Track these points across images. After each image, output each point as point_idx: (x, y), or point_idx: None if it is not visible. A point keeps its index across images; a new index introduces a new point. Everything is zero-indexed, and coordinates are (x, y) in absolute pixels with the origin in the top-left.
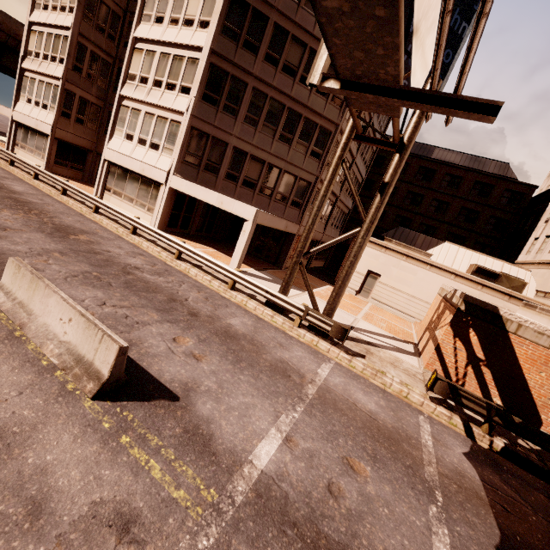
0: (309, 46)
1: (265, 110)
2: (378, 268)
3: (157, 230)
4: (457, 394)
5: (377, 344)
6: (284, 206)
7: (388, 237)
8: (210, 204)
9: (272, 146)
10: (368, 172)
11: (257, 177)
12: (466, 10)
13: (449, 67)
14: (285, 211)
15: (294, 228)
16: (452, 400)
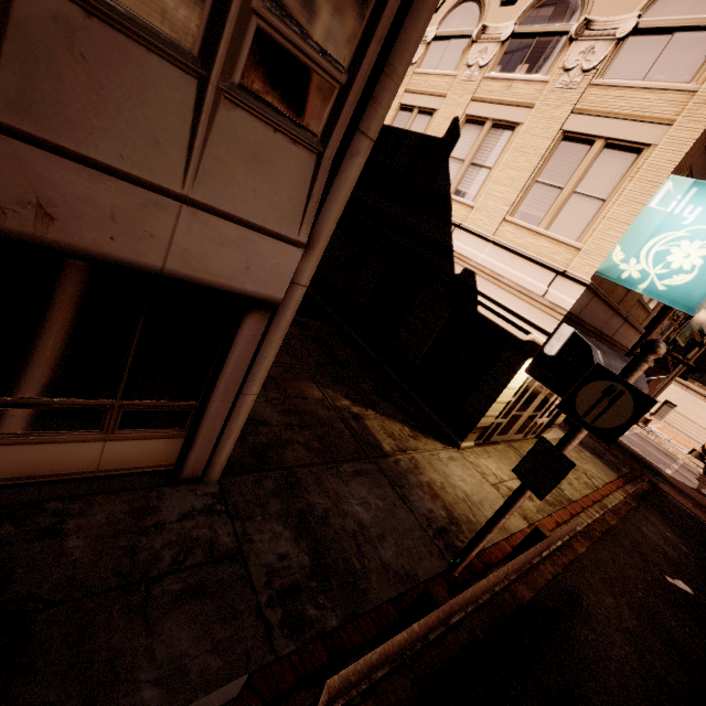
0: None
1: None
2: (676, 400)
3: None
4: (703, 458)
5: (663, 438)
6: None
7: (691, 379)
8: None
9: None
10: None
11: None
12: None
13: None
14: None
15: None
16: (699, 460)
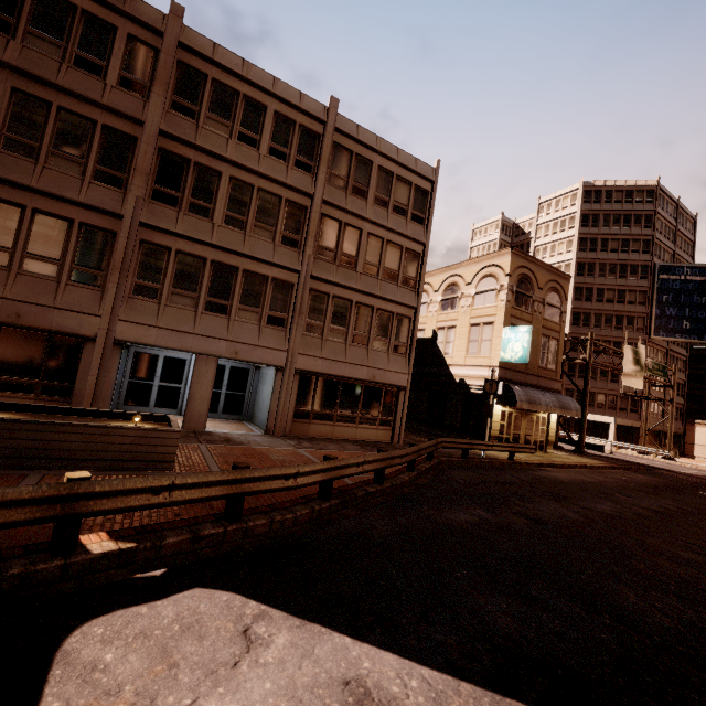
0: (612, 341)
1: (598, 372)
2: None
3: (571, 434)
4: None
5: None
6: (625, 413)
7: None
8: (576, 421)
9: (608, 386)
10: (686, 374)
11: (604, 402)
12: (701, 293)
13: (705, 318)
14: (627, 416)
15: (637, 424)
16: None
